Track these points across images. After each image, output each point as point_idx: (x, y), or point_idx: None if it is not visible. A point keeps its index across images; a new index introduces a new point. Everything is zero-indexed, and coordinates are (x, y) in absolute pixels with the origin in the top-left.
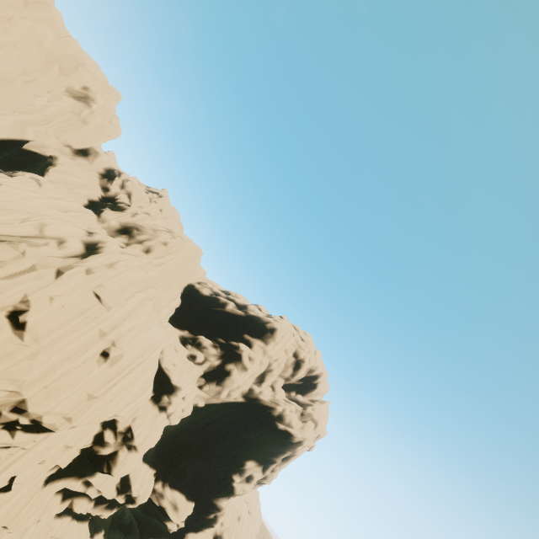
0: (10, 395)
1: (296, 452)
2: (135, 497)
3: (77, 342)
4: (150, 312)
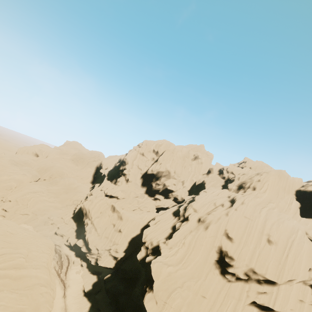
0: (247, 265)
1: None
2: None
3: (254, 238)
4: (277, 214)
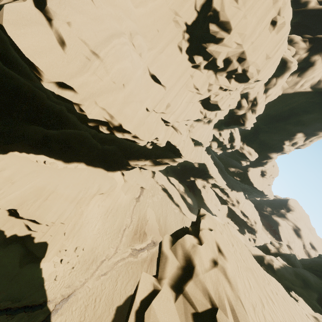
0: (237, 48)
1: None
2: (234, 146)
3: (261, 8)
4: None
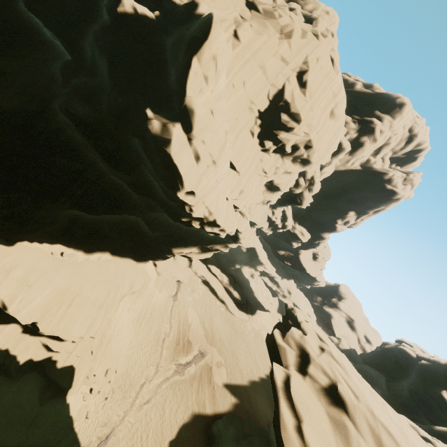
0: (304, 136)
1: (386, 207)
2: (286, 225)
3: (324, 101)
4: None
